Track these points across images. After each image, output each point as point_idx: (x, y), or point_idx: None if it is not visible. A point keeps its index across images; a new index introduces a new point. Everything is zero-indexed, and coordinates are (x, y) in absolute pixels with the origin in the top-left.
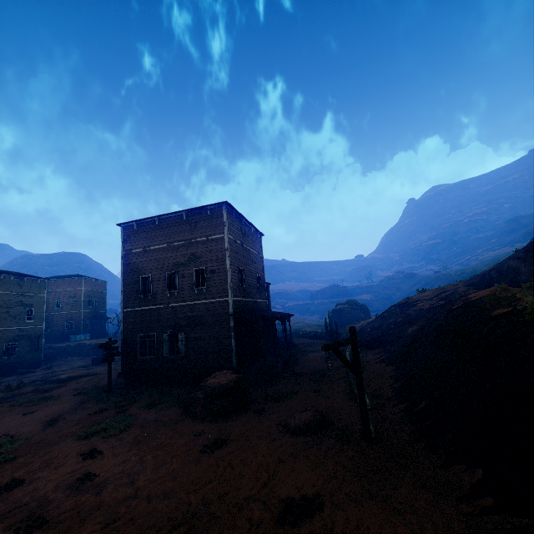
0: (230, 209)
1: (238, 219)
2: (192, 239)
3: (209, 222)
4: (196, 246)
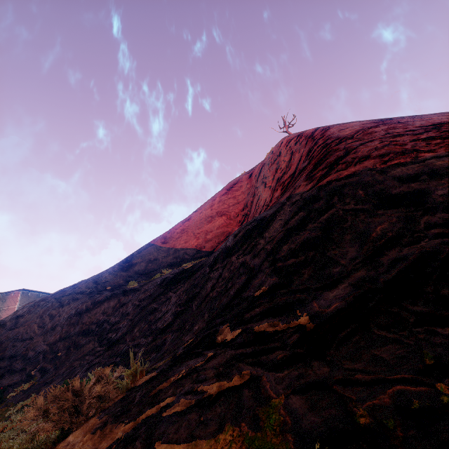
0: (27, 292)
1: (35, 295)
2: (1, 307)
3: (12, 299)
4: (2, 311)
